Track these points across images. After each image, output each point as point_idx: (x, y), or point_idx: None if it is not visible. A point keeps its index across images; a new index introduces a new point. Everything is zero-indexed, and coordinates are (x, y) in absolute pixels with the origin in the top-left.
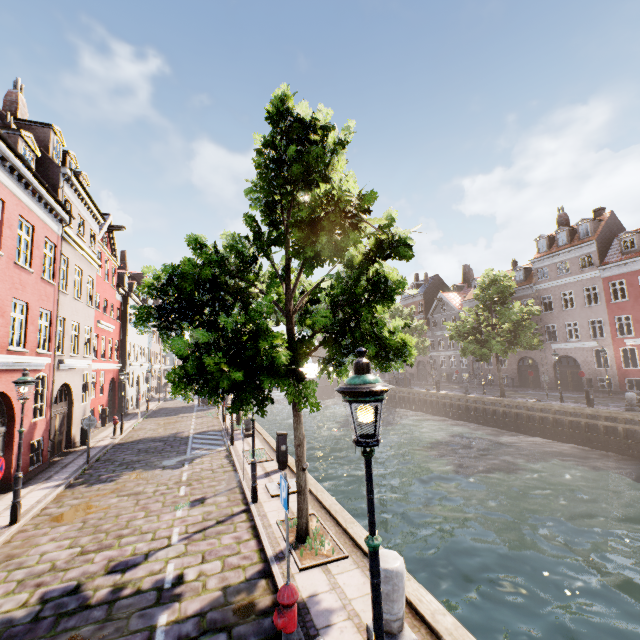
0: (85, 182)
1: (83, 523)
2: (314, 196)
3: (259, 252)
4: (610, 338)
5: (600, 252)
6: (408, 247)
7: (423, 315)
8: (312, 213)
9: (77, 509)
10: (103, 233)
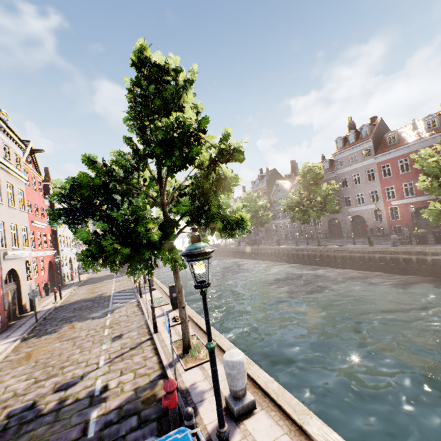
0: (5, 117)
1: (35, 363)
2: (167, 122)
3: (139, 163)
4: (382, 201)
5: (375, 146)
6: (241, 153)
7: (267, 197)
8: (167, 134)
9: (30, 354)
10: (26, 156)
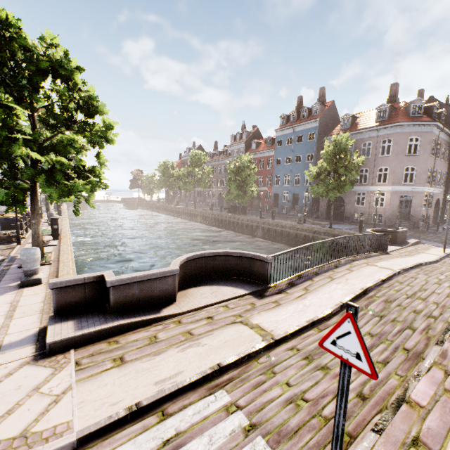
0: None
1: None
2: None
3: None
4: None
5: (246, 148)
6: None
7: None
8: None
9: None
10: None
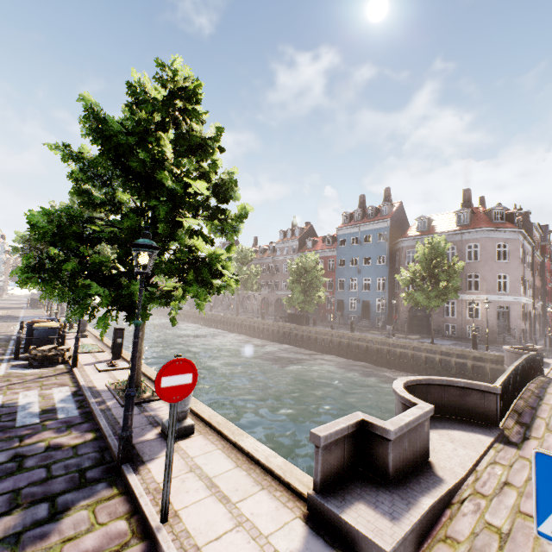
0: None
1: None
2: None
3: None
4: None
5: (300, 245)
6: None
7: None
8: None
9: None
10: None
